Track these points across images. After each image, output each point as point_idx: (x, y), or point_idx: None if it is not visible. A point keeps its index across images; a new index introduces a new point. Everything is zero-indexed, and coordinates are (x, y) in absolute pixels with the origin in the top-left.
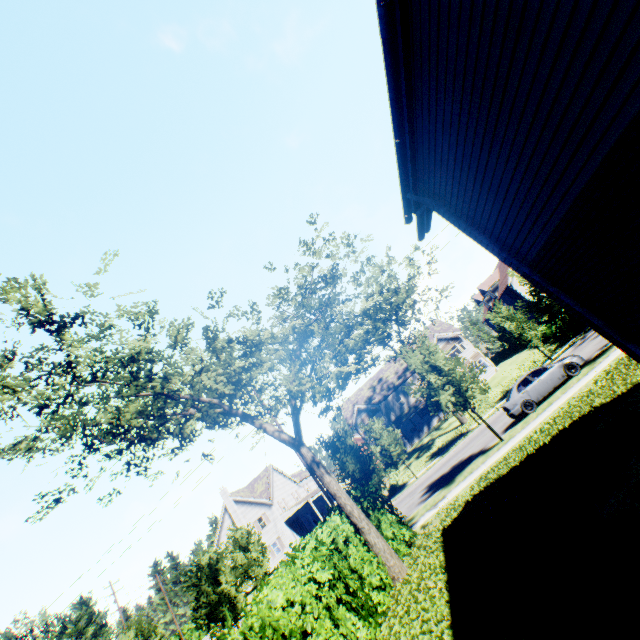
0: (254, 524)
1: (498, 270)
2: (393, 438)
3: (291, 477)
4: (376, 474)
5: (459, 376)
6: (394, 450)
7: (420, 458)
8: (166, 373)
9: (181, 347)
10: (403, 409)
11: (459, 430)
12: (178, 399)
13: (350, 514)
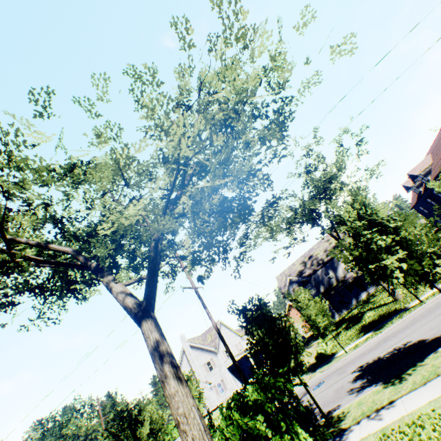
0: (204, 366)
1: (430, 155)
2: (320, 309)
3: (236, 331)
4: (294, 353)
5: (411, 236)
6: (321, 321)
7: (349, 330)
8: None
9: None
10: (331, 283)
11: (393, 306)
12: None
13: None
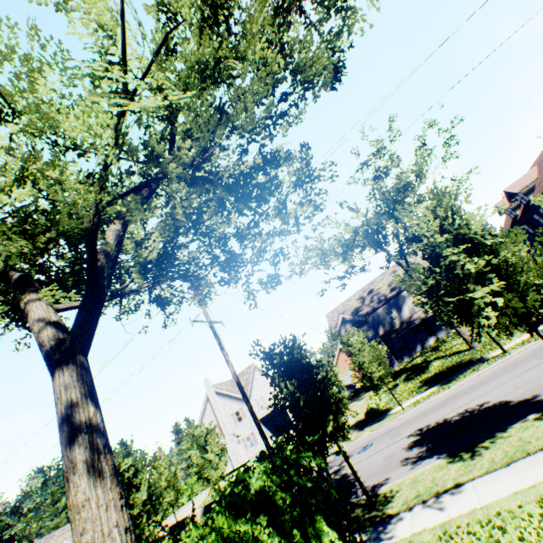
0: (231, 416)
1: (537, 167)
2: (375, 356)
3: None
4: (333, 414)
5: (514, 260)
6: (375, 371)
7: (409, 382)
8: None
9: None
10: (394, 324)
11: (467, 356)
12: None
13: None
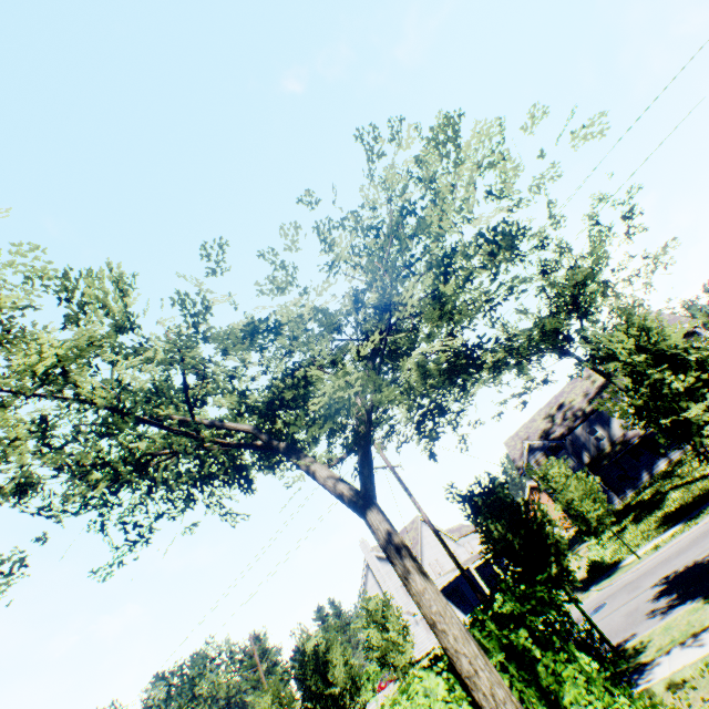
0: (401, 588)
1: None
2: (587, 490)
3: (446, 533)
4: (554, 556)
5: None
6: (590, 510)
7: (640, 523)
8: (164, 385)
9: (132, 330)
10: (602, 446)
11: None
12: (153, 421)
13: (469, 681)
